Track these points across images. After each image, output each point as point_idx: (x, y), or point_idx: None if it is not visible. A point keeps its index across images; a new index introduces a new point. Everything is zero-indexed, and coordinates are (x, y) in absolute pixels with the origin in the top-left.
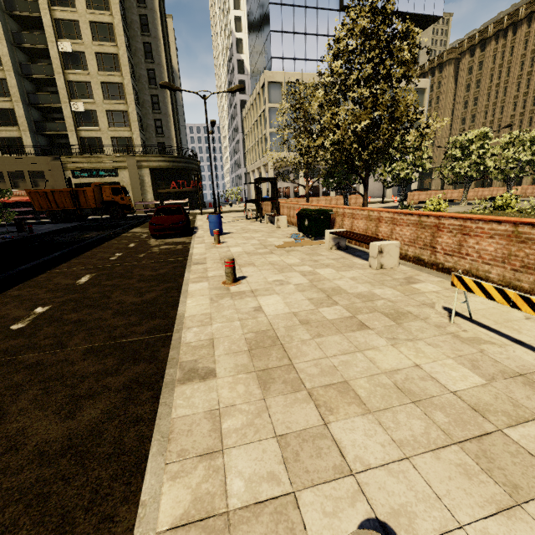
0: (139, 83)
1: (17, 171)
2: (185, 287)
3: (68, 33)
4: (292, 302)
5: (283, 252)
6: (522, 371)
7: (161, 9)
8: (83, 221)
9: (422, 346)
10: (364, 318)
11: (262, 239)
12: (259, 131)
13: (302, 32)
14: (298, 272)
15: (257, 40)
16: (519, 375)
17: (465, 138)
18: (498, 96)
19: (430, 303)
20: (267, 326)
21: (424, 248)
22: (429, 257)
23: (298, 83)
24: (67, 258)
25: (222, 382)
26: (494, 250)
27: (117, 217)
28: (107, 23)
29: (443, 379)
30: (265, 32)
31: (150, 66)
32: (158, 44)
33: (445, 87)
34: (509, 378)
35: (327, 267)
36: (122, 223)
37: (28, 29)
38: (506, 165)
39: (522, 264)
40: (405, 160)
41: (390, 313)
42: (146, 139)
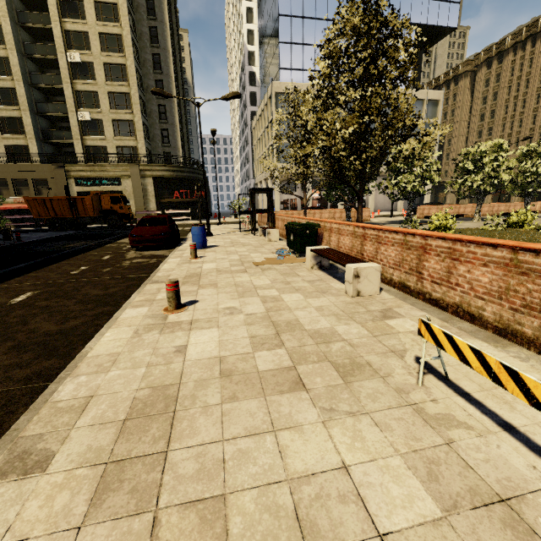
0: (146, 93)
1: (21, 179)
2: (120, 312)
3: (77, 44)
4: (229, 340)
5: (258, 270)
6: (505, 492)
7: (173, 22)
8: (79, 229)
9: (365, 427)
10: (306, 370)
11: (244, 254)
12: (266, 142)
13: (311, 43)
14: (259, 297)
15: (266, 52)
16: (499, 502)
17: (477, 150)
18: (516, 109)
19: (401, 350)
20: (174, 378)
21: (409, 273)
22: (415, 283)
23: (295, 90)
24: (27, 271)
25: (45, 483)
26: (489, 281)
27: (115, 226)
28: (116, 35)
29: (374, 503)
30: (274, 43)
31: (158, 77)
32: (167, 55)
33: (460, 99)
34: (481, 507)
35: (296, 291)
36: (117, 233)
37: (40, 41)
38: (524, 179)
39: (524, 303)
40: (413, 173)
41: (343, 365)
42: (152, 148)
